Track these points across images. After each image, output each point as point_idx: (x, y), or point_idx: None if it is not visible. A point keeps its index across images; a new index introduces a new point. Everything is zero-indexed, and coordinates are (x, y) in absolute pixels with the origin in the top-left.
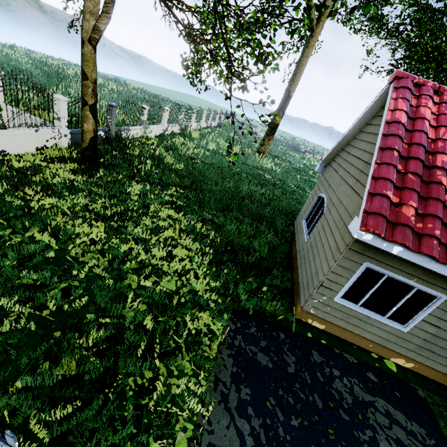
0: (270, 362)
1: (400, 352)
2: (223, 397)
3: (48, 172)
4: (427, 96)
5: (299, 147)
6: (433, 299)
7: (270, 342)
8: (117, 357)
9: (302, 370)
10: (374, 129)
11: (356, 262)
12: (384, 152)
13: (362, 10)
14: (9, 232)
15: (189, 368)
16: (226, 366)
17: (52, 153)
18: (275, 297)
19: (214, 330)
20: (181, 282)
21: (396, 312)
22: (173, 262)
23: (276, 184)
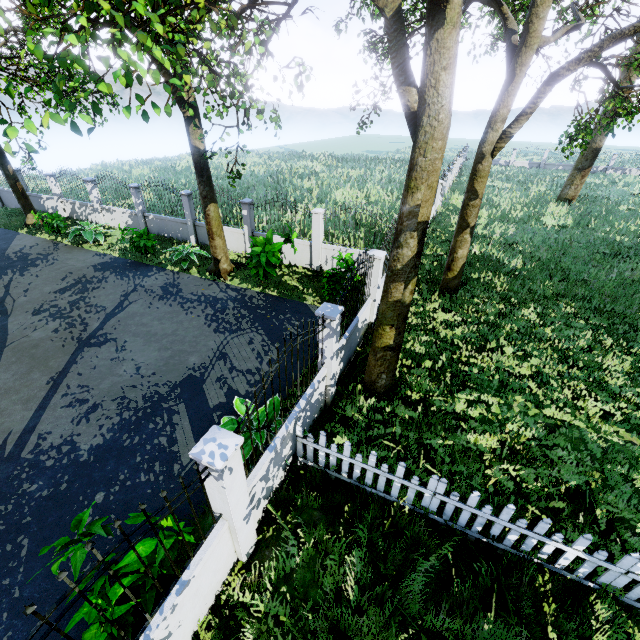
0: None
1: None
2: None
3: (439, 320)
4: None
5: None
6: None
7: None
8: None
9: None
10: None
11: None
12: None
13: None
14: (498, 409)
15: None
16: None
17: None
18: None
19: None
20: None
21: None
22: None
23: None
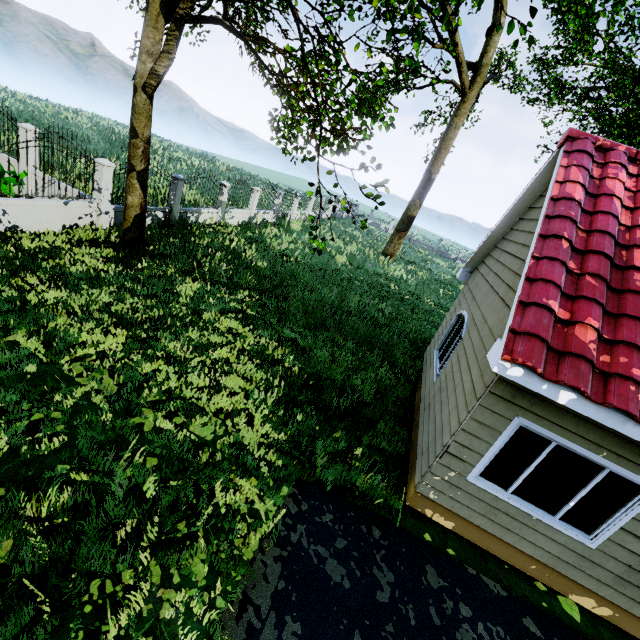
0: (347, 579)
1: (586, 585)
2: (249, 634)
3: (68, 258)
4: (617, 164)
5: (449, 252)
6: (639, 493)
7: (354, 542)
8: (79, 541)
9: (402, 599)
10: (537, 214)
11: (502, 417)
12: (546, 241)
13: (539, 75)
14: None
15: (202, 574)
16: (268, 577)
17: (83, 234)
18: (373, 467)
19: (260, 512)
20: (224, 428)
21: (574, 510)
22: (222, 397)
23: (404, 299)
